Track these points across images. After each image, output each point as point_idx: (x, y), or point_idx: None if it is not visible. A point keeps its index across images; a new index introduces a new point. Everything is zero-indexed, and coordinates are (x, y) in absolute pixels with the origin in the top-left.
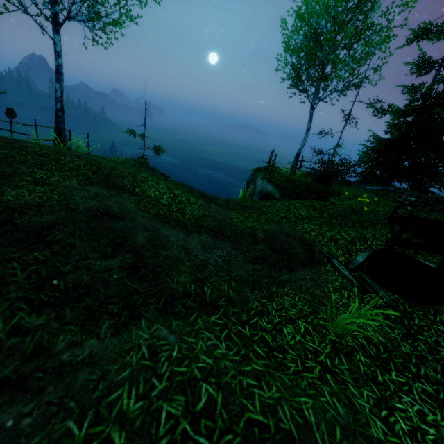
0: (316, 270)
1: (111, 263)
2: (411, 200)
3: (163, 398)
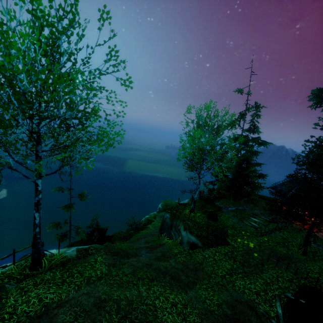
0: None
1: None
2: (256, 222)
3: None
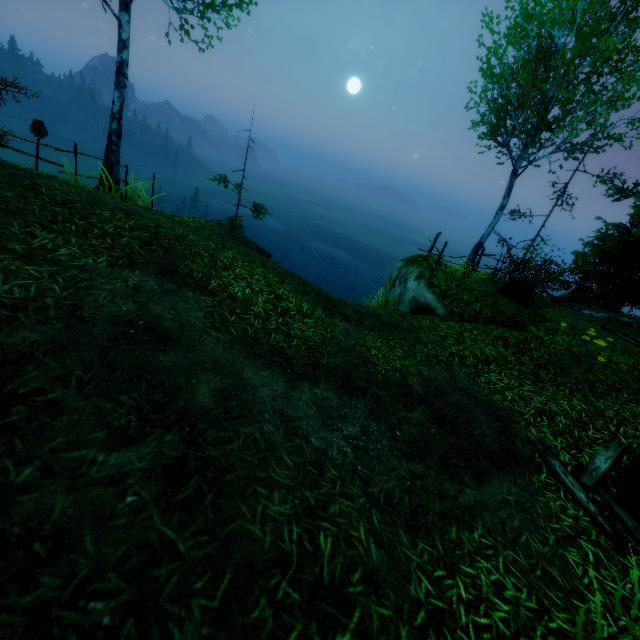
0: (523, 481)
1: (129, 459)
2: None
3: None
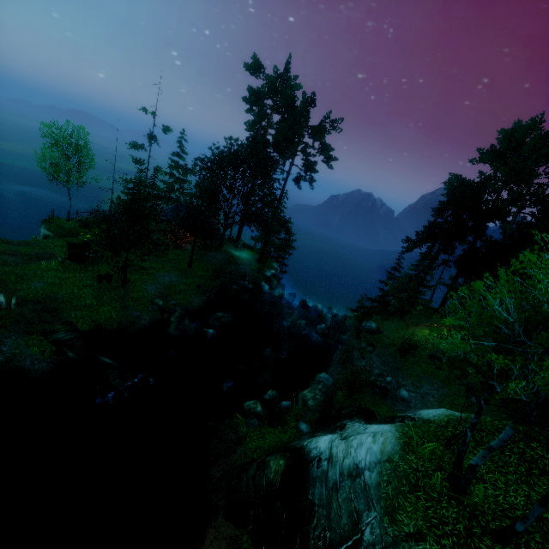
0: (50, 260)
1: None
2: None
3: (0, 272)
